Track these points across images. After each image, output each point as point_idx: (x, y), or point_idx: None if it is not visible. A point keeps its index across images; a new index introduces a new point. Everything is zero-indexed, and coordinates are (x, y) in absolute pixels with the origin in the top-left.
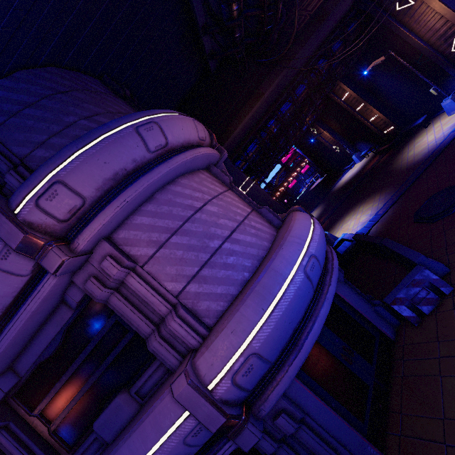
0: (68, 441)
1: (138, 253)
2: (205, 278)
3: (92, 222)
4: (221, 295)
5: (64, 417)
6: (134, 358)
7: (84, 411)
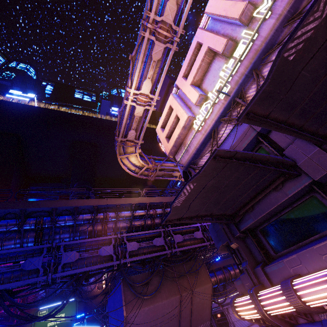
0: (219, 326)
1: (229, 312)
2: (237, 322)
3: (225, 306)
4: (238, 326)
5: (219, 323)
6: (228, 324)
7: (221, 324)
